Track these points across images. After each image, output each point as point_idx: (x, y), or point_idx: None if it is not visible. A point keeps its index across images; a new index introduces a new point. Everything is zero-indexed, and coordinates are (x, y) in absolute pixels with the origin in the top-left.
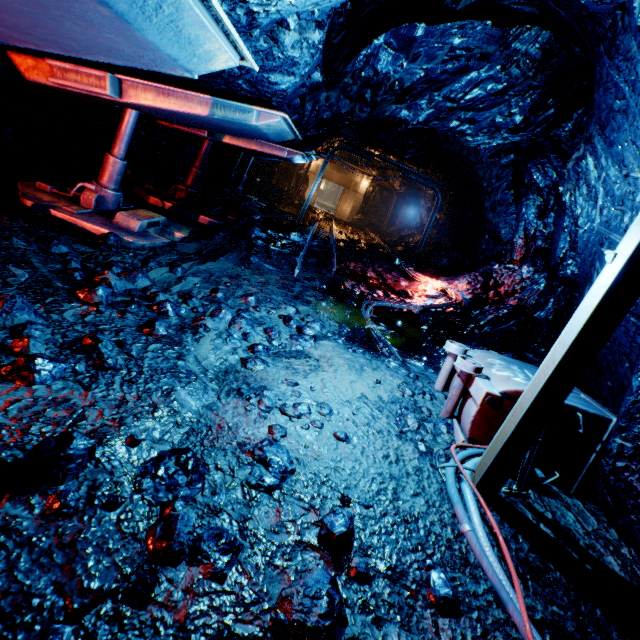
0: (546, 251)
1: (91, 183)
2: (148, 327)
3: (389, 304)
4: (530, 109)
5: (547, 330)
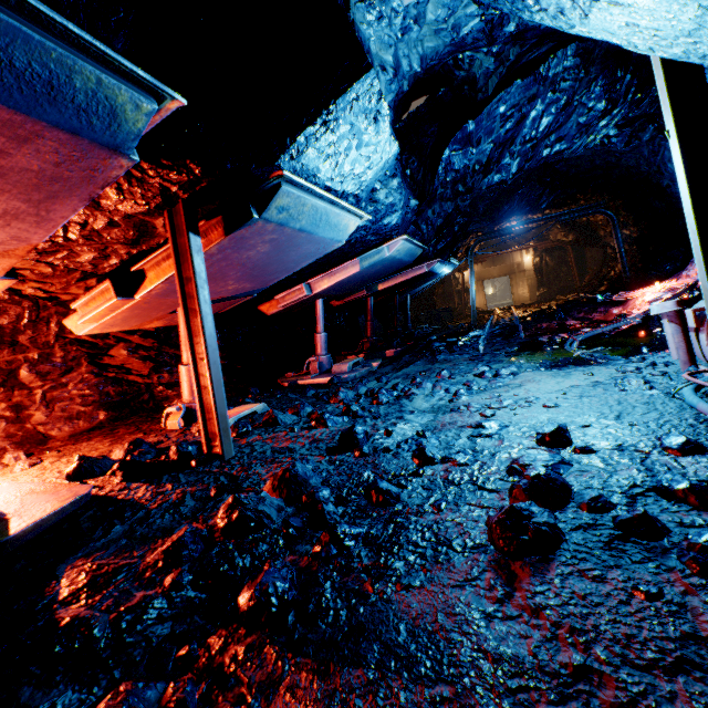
0: None
1: (312, 357)
2: (375, 399)
3: (598, 331)
4: (605, 92)
5: None
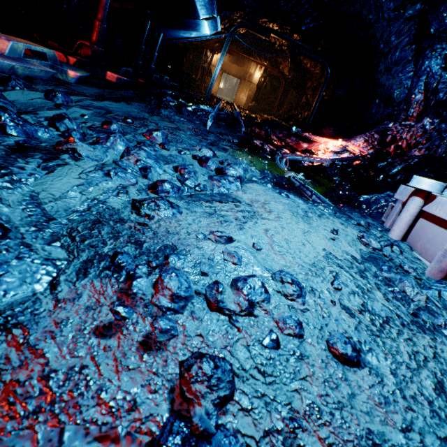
0: None
1: None
2: None
3: (300, 158)
4: None
5: None
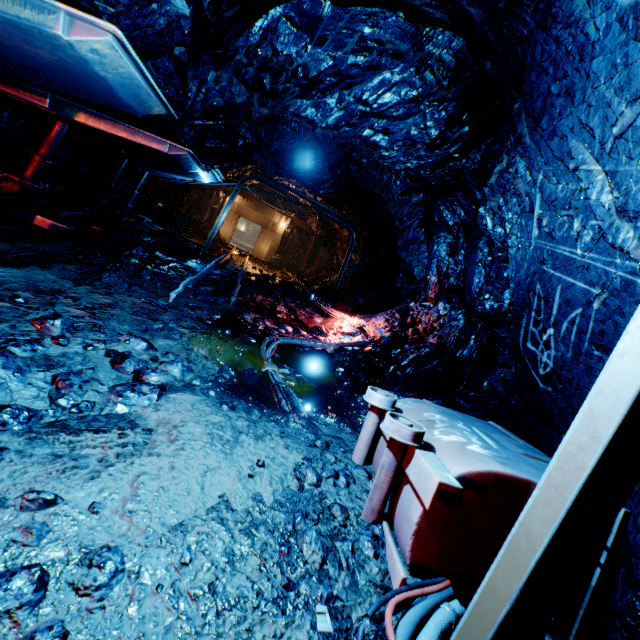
0: (459, 288)
1: None
2: None
3: (298, 341)
4: (445, 123)
5: (472, 370)
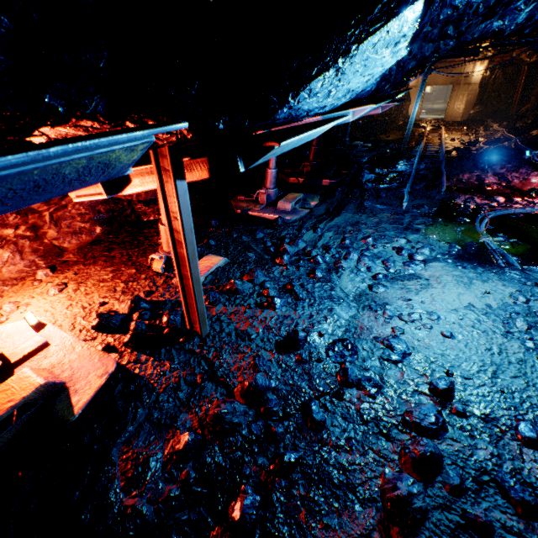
0: None
1: (262, 189)
2: (312, 274)
3: (510, 211)
4: None
5: None
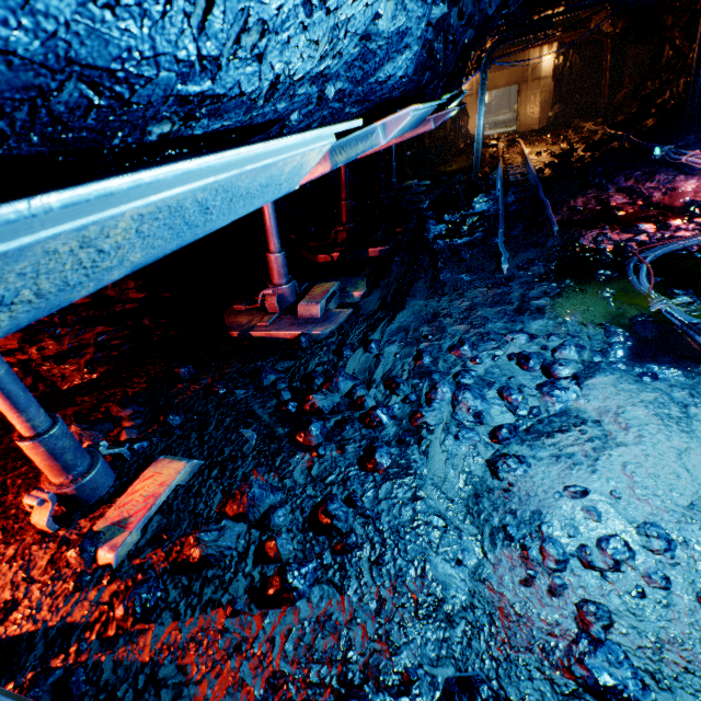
0: None
1: (267, 288)
2: (370, 463)
3: (677, 245)
4: None
5: None
